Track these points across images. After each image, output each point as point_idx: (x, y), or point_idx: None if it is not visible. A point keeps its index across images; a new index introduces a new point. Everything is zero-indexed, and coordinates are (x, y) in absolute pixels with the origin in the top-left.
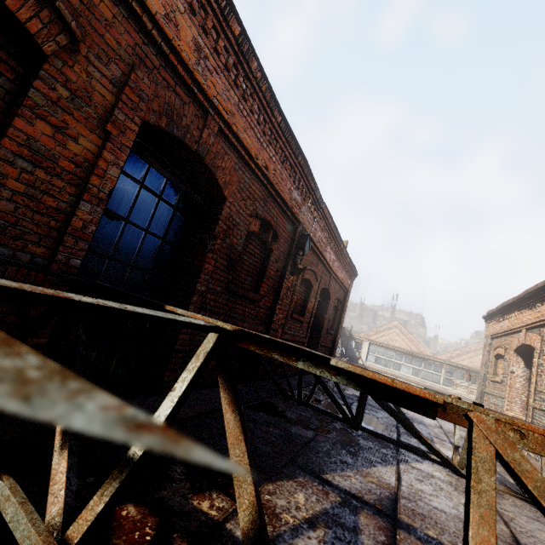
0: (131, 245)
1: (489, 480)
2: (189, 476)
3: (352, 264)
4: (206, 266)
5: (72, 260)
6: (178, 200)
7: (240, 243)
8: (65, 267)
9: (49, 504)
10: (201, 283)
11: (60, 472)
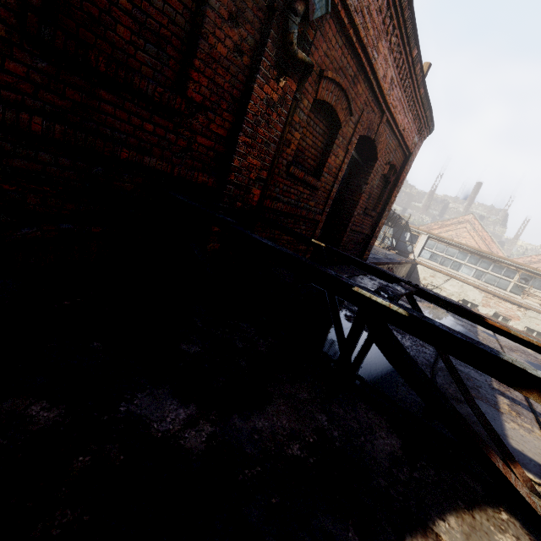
0: None
1: None
2: None
3: (427, 104)
4: None
5: None
6: None
7: None
8: None
9: None
10: None
11: None
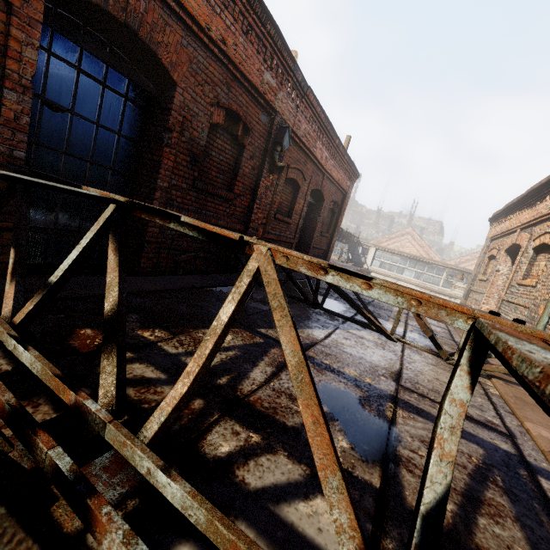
0: (84, 140)
1: (246, 281)
2: (141, 320)
3: (351, 163)
4: (165, 162)
5: (16, 152)
6: (126, 88)
7: (203, 137)
8: (11, 159)
9: (4, 308)
10: (162, 179)
11: (10, 293)
